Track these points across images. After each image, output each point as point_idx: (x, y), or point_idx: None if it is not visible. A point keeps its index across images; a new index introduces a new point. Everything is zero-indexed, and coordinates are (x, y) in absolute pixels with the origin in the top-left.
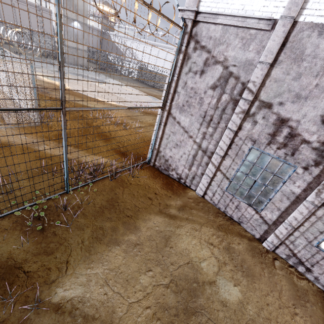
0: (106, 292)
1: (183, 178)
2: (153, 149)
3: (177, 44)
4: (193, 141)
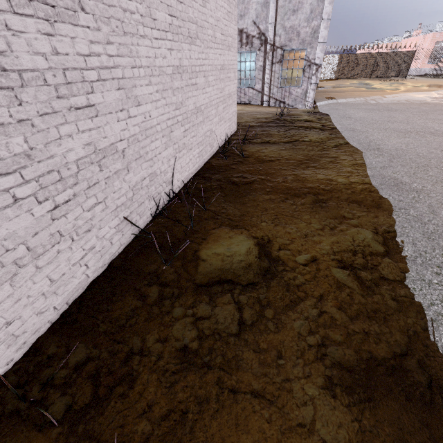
0: None
1: None
2: None
3: None
4: None
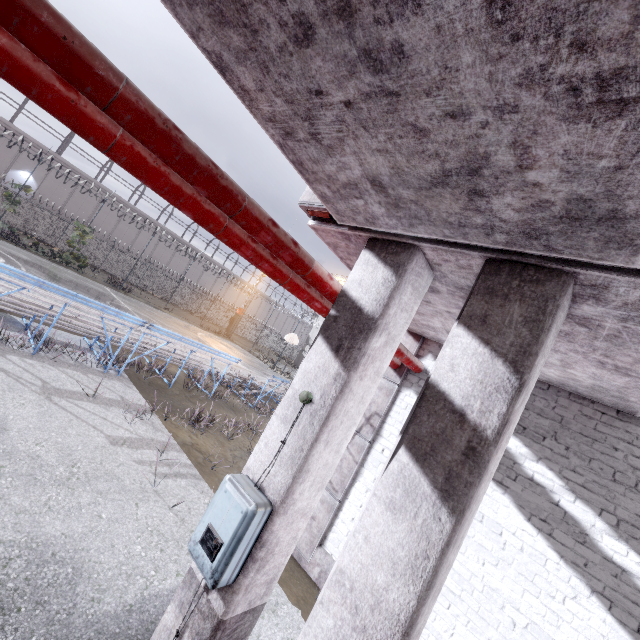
0: None
1: None
2: None
3: None
4: None
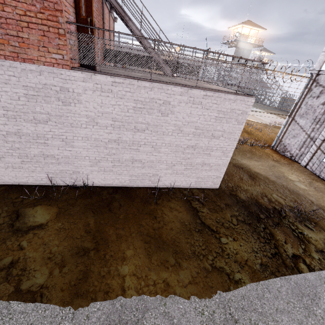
0: (247, 163)
1: (294, 156)
2: (277, 139)
3: (305, 85)
4: (305, 133)
